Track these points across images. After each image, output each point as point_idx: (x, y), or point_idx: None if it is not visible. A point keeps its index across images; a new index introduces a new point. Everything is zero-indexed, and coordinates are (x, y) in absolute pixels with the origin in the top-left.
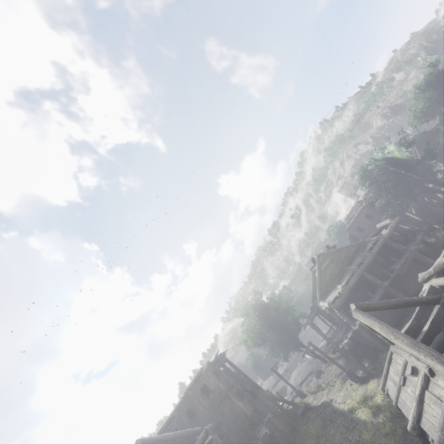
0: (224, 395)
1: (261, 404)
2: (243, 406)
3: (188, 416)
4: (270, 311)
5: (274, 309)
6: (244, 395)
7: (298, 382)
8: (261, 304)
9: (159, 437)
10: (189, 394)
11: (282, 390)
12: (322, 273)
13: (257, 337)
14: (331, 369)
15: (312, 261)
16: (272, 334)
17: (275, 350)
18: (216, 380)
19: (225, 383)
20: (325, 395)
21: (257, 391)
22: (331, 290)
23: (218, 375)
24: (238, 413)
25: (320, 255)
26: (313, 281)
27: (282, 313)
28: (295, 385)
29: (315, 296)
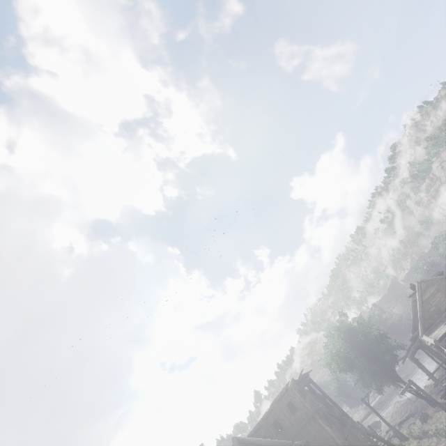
0: (311, 415)
1: (350, 434)
2: (331, 431)
3: (275, 427)
4: (358, 335)
5: (363, 334)
6: (332, 420)
7: (396, 421)
8: (347, 327)
9: (252, 440)
10: (275, 407)
11: (374, 425)
12: (425, 303)
13: (343, 362)
14: (442, 416)
15: (411, 288)
16: (362, 361)
17: (365, 380)
18: (301, 399)
19: (311, 405)
20: (433, 444)
21: (346, 420)
22: (438, 324)
23: (303, 395)
24: (327, 437)
25: (421, 282)
26: (414, 308)
27: (373, 340)
28: (392, 423)
29: (416, 326)
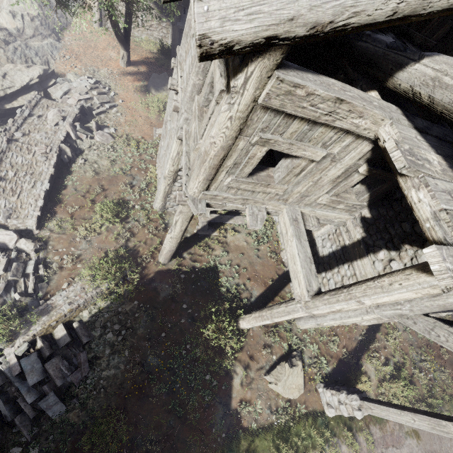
0: None
1: None
2: None
3: None
4: None
5: None
6: None
7: None
8: None
9: None
10: None
11: None
12: None
13: None
14: None
15: None
16: None
17: None
18: None
19: None
20: None
21: None
22: None
23: None
24: None
25: None
26: None
27: None
28: None
29: None
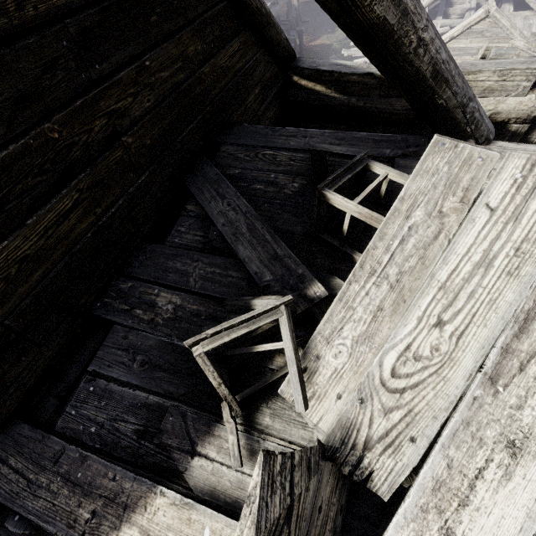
0: None
1: None
2: None
3: None
4: None
5: None
6: None
7: None
8: None
9: None
10: None
11: None
12: None
13: None
14: None
15: None
16: None
17: None
18: None
19: None
20: None
21: None
22: None
23: None
24: None
25: None
26: None
27: None
28: None
29: None
